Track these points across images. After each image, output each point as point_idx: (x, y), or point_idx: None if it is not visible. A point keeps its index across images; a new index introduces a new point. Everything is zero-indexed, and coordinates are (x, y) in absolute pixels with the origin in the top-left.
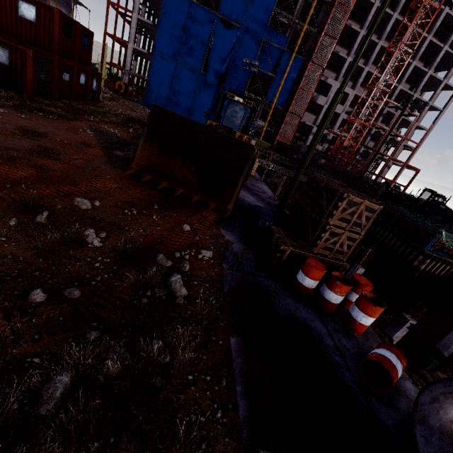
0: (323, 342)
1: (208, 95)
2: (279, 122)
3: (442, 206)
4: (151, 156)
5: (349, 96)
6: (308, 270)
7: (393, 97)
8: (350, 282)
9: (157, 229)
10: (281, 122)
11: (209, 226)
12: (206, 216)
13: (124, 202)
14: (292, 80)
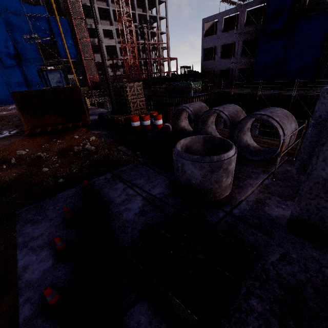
0: (149, 135)
1: (16, 75)
2: (82, 69)
3: (192, 72)
4: (29, 121)
5: (113, 31)
6: (133, 119)
7: (137, 21)
8: (148, 115)
9: (64, 144)
10: (84, 69)
11: (86, 132)
12: (81, 130)
13: (38, 146)
14: (70, 36)
